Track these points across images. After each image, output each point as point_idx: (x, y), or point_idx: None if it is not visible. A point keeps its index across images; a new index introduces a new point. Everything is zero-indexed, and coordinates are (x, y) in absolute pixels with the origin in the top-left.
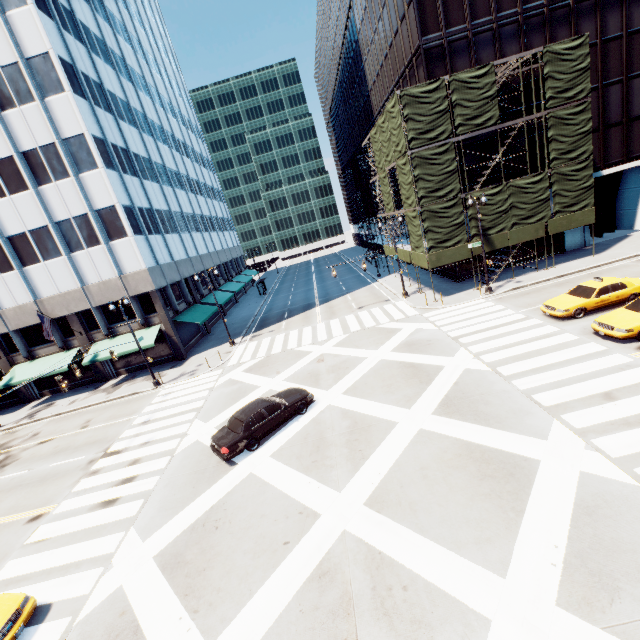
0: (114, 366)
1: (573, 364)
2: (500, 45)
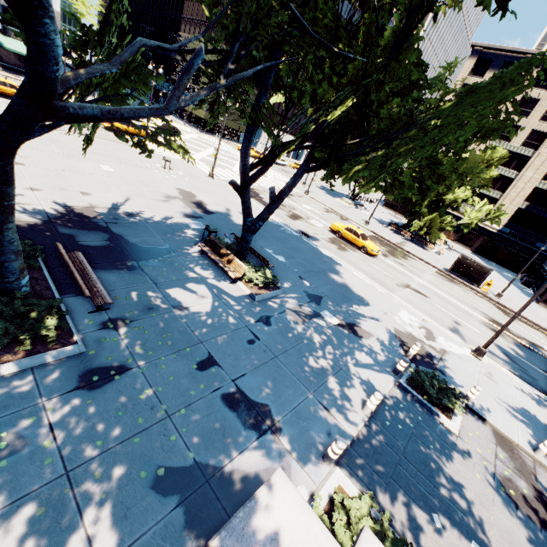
0: None
1: None
2: None
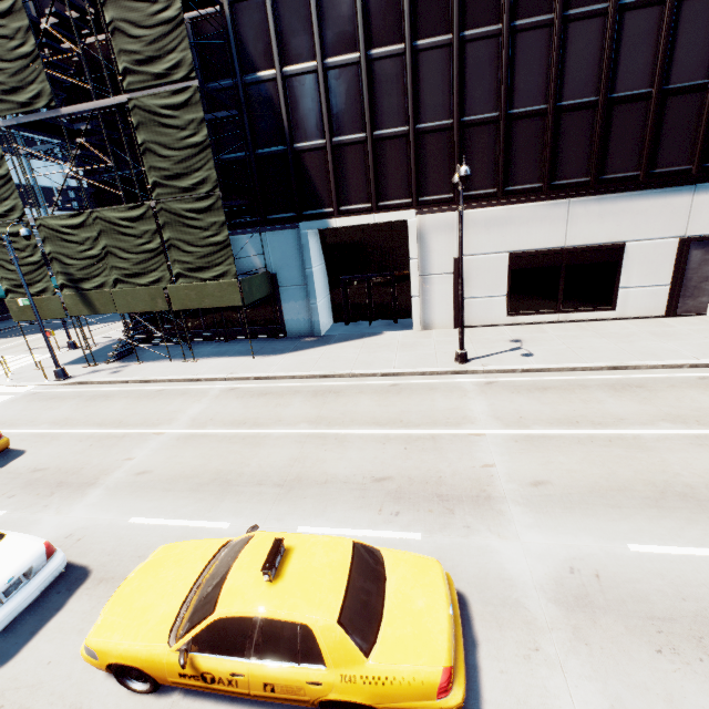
0: None
1: None
2: None
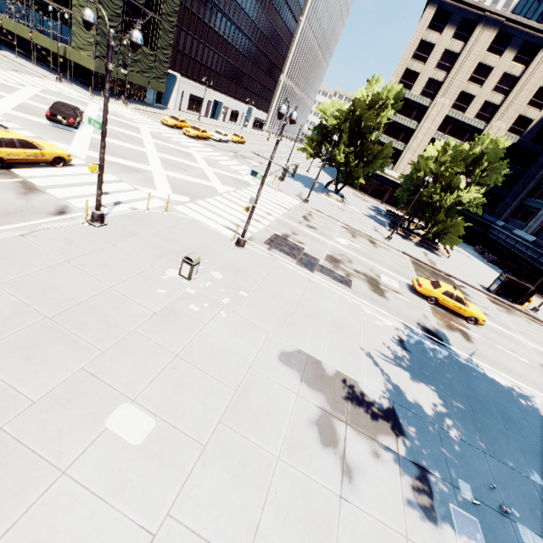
0: None
1: (183, 139)
2: None
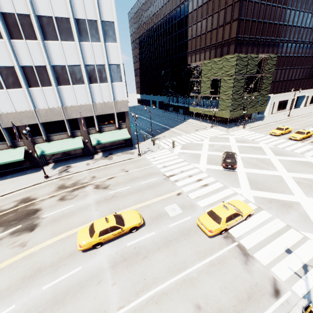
0: (95, 148)
1: (293, 145)
2: (253, 47)
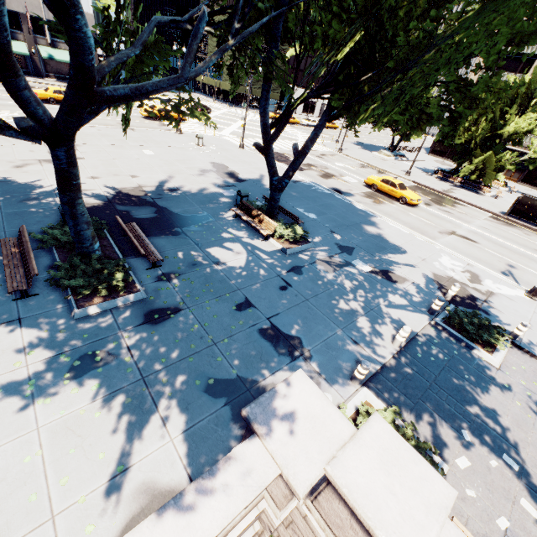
0: (46, 69)
1: None
2: None
